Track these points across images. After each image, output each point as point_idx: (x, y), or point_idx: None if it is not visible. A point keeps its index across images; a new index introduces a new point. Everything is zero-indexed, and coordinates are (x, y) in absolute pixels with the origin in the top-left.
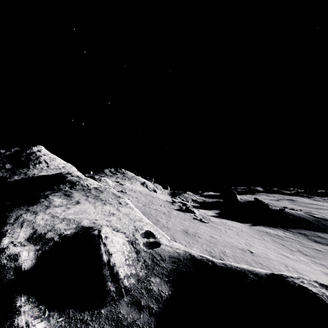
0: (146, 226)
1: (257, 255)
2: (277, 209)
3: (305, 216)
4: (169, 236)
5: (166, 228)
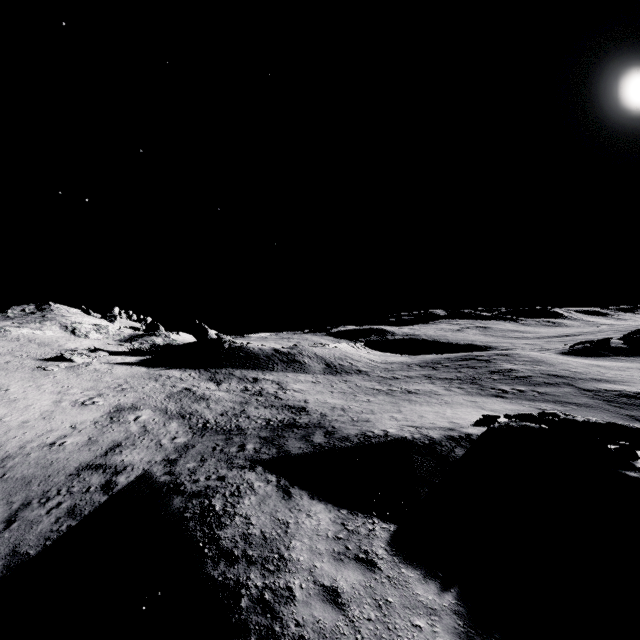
0: None
1: (3, 392)
2: (238, 347)
3: (266, 351)
4: None
5: None
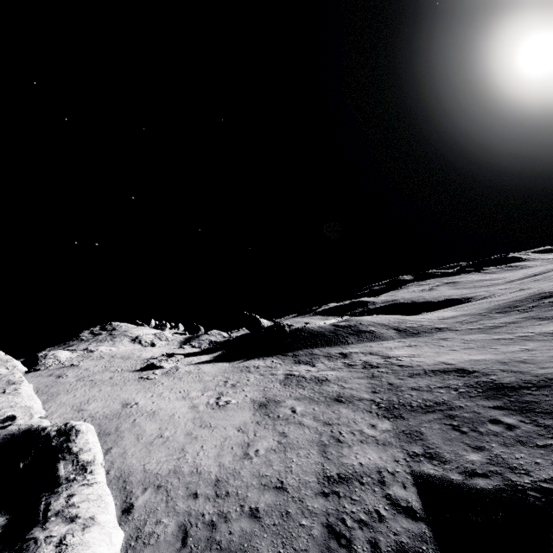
0: (14, 411)
1: (135, 406)
2: (297, 329)
3: (326, 328)
4: (47, 413)
5: (59, 404)
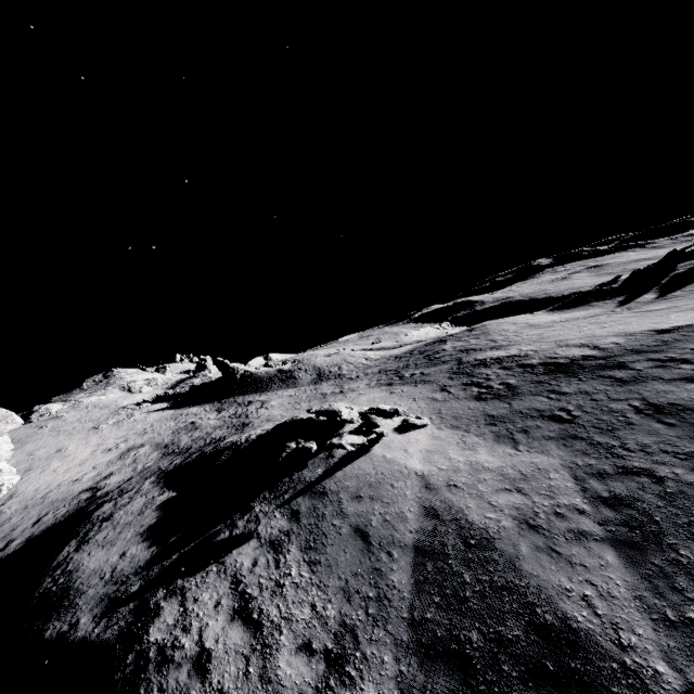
0: None
1: (63, 452)
2: (249, 374)
3: (270, 373)
4: (12, 457)
5: (23, 451)
